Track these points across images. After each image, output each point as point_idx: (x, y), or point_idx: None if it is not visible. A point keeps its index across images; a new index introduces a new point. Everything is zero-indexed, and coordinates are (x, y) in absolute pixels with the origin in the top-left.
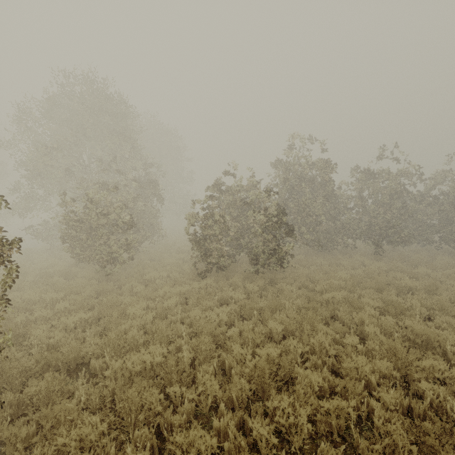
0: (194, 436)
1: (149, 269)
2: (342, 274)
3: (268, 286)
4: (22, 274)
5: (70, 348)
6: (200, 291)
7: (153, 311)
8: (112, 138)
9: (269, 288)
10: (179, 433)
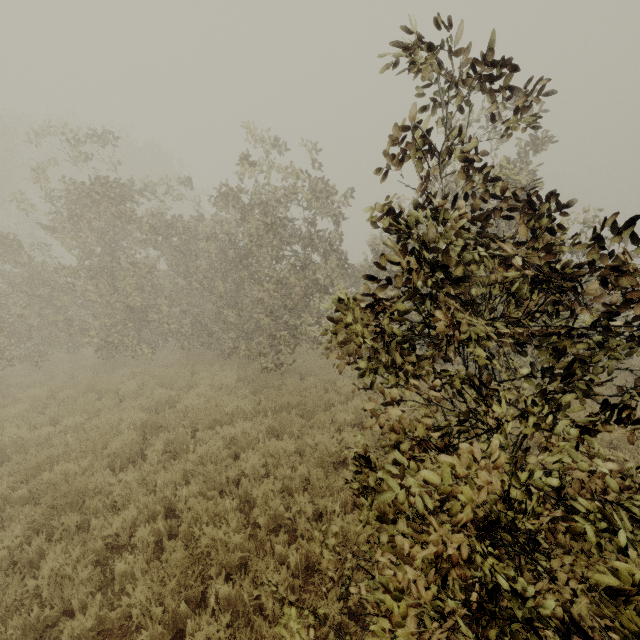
0: None
1: None
2: (7, 430)
3: None
4: None
5: None
6: None
7: None
8: None
9: None
10: None
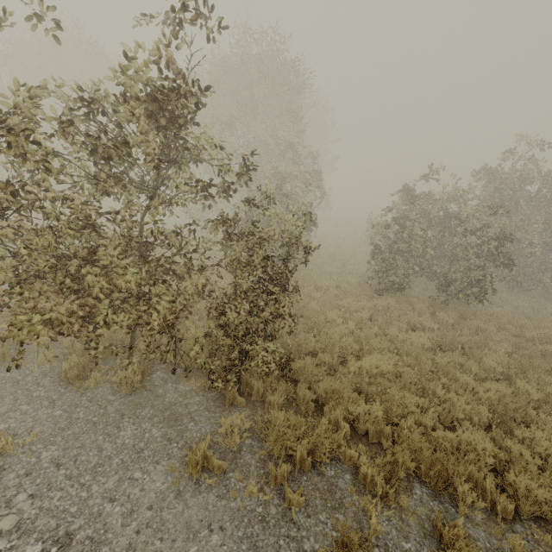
0: (468, 437)
1: (315, 274)
2: None
3: (458, 319)
4: (194, 257)
5: (298, 339)
6: (381, 309)
7: (348, 321)
8: (282, 116)
9: (464, 323)
10: (442, 431)
